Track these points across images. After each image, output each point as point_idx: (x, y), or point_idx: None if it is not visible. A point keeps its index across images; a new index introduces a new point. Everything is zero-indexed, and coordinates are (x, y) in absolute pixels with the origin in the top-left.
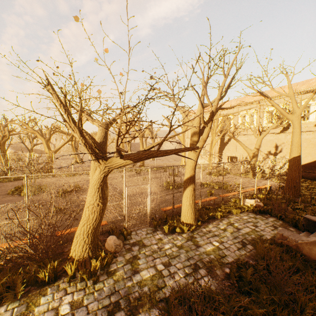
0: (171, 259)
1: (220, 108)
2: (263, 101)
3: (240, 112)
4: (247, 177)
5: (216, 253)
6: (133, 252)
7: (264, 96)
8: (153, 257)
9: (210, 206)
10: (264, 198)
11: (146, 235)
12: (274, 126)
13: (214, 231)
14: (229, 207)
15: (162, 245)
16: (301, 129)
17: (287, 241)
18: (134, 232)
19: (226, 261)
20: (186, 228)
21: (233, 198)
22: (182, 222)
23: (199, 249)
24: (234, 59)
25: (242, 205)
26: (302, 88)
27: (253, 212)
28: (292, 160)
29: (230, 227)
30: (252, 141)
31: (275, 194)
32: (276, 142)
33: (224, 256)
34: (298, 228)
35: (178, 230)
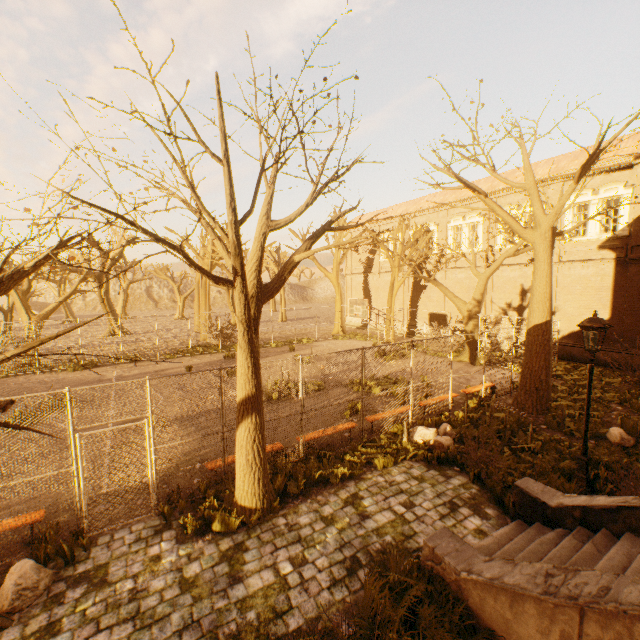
0: (137, 633)
1: (329, 228)
2: (495, 197)
3: (451, 219)
4: (458, 362)
5: (269, 601)
6: (60, 607)
7: (472, 188)
8: (96, 628)
9: (337, 445)
10: (465, 421)
11: (130, 547)
12: (511, 252)
13: (303, 527)
14: (374, 450)
15: (149, 579)
16: (571, 255)
17: (442, 567)
18: (107, 538)
19: (280, 631)
20: (235, 522)
21: (392, 425)
22: (236, 503)
23: (234, 589)
24: (221, 116)
25: (406, 442)
26: (572, 166)
27: (426, 461)
28: (532, 331)
29: (347, 511)
30: (475, 281)
31: (494, 408)
32: (523, 283)
33: (285, 612)
34: (506, 509)
35: (219, 526)
